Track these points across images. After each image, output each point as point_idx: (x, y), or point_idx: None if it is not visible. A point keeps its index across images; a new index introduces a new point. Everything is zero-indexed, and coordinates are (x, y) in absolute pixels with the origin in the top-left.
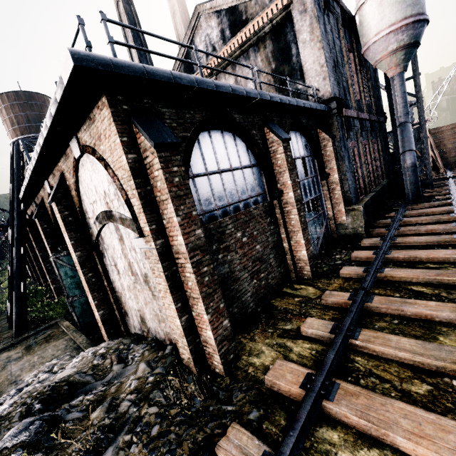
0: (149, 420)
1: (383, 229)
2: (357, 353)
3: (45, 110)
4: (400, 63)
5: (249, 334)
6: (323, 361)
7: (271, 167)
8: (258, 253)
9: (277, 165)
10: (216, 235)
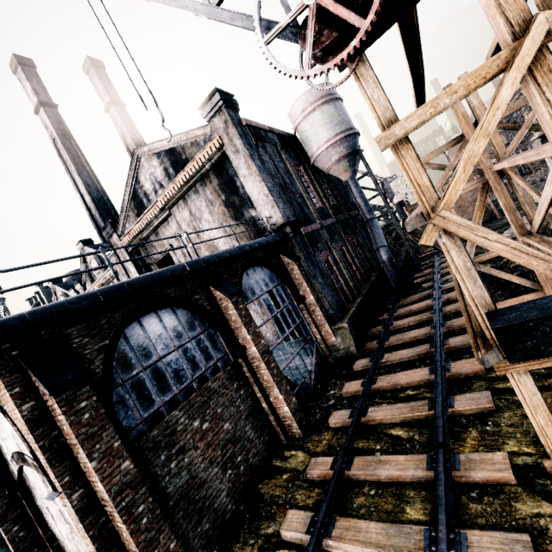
0: None
1: (374, 341)
2: None
3: None
4: (347, 168)
5: None
6: None
7: (225, 325)
8: (229, 433)
9: (232, 321)
10: (164, 440)
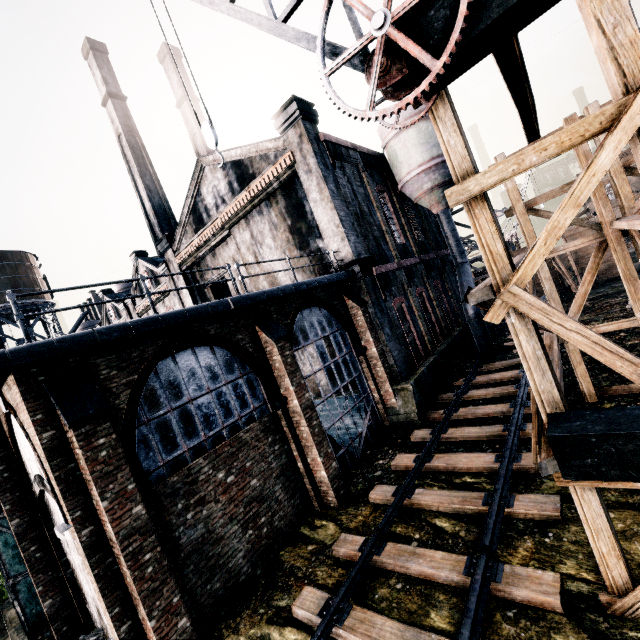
0: None
1: (441, 411)
2: None
3: (21, 271)
4: (440, 200)
5: (236, 619)
6: None
7: (268, 371)
8: (255, 490)
9: (276, 368)
10: (184, 488)
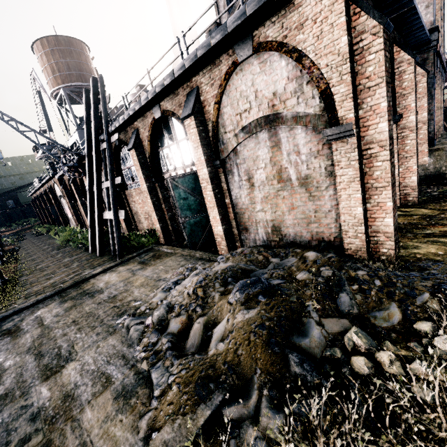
0: (364, 278)
1: None
2: None
3: (83, 58)
4: None
5: None
6: None
7: (395, 89)
8: None
9: (401, 87)
10: None
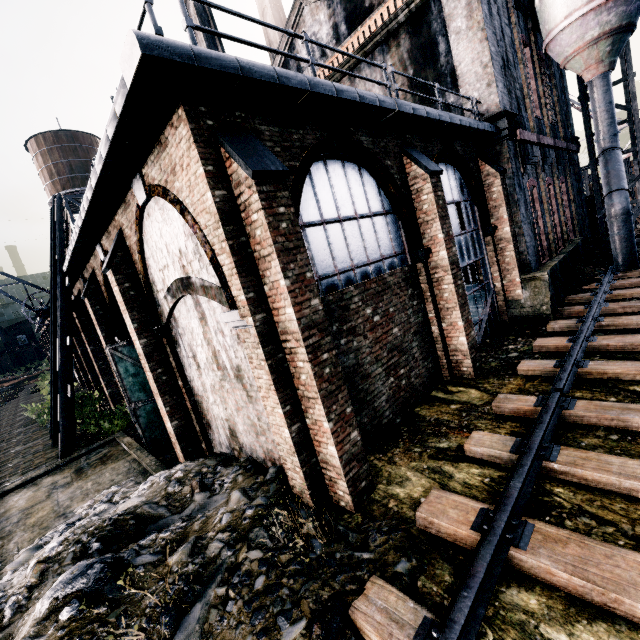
0: (250, 569)
1: (580, 306)
2: (556, 481)
3: (92, 155)
4: (603, 58)
5: (386, 454)
6: (505, 492)
7: (413, 214)
8: (396, 339)
9: (422, 211)
10: (337, 311)
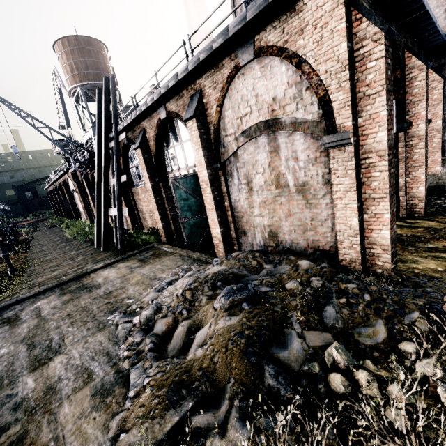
0: (354, 291)
1: None
2: None
3: (101, 58)
4: None
5: None
6: None
7: (405, 95)
8: None
9: (411, 94)
10: None
